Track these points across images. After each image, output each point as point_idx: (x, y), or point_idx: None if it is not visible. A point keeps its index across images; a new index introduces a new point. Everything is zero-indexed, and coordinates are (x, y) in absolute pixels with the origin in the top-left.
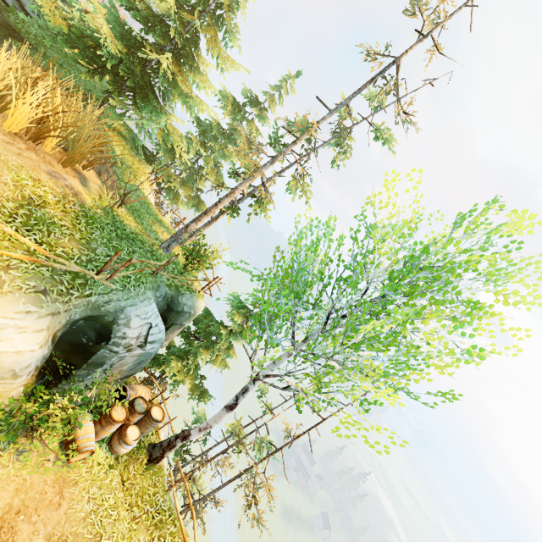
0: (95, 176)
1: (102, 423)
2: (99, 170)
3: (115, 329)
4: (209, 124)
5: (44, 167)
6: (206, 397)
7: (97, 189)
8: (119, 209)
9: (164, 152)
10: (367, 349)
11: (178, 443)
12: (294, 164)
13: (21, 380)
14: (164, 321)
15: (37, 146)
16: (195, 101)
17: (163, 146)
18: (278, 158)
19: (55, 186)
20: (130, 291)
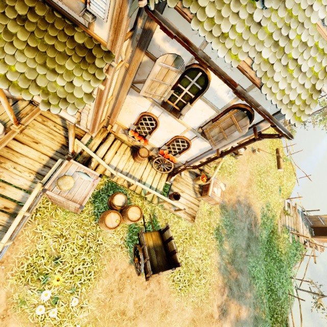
0: None
1: None
2: None
3: None
4: None
5: None
6: None
7: None
8: None
9: None
10: None
11: None
12: None
13: None
14: None
15: None
16: None
17: None
18: None
19: None
20: None
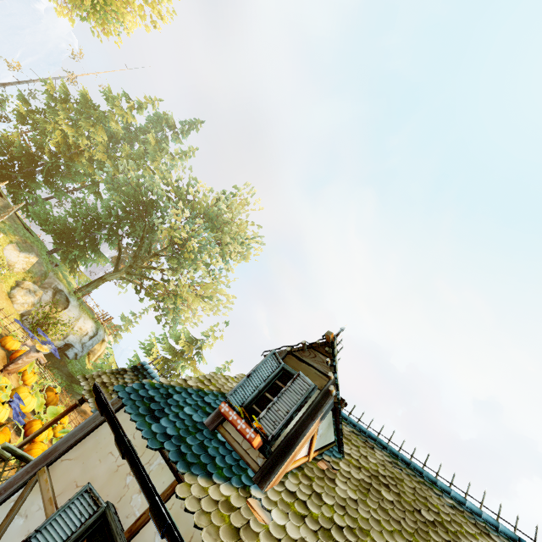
0: None
1: None
2: None
3: None
4: None
5: None
6: None
7: None
8: None
9: None
10: None
11: None
12: None
13: None
14: None
15: None
16: None
17: None
18: None
19: None
20: None
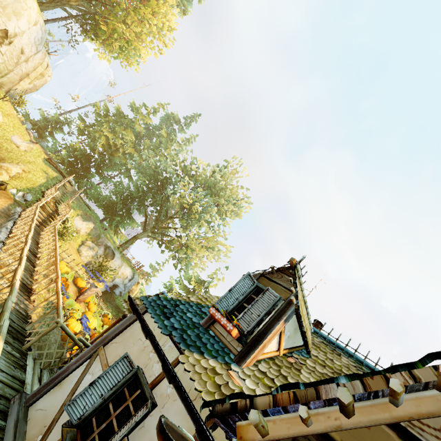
0: None
1: None
2: None
3: None
4: None
5: None
6: None
7: None
8: None
9: None
10: None
11: None
12: None
13: None
14: None
15: None
16: None
17: None
18: None
19: None
20: None
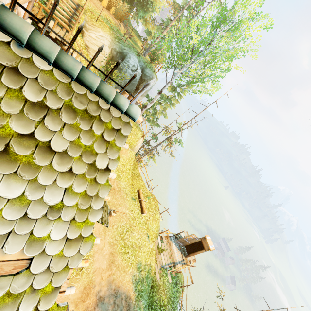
0: (123, 26)
1: (122, 93)
2: (124, 26)
3: (126, 58)
4: (167, 21)
5: (110, 16)
6: (157, 124)
7: (123, 29)
8: (130, 39)
9: (148, 36)
10: (203, 55)
11: (143, 109)
12: (195, 16)
13: (105, 59)
14: (142, 77)
15: (109, 12)
16: (158, 2)
17: (147, 32)
18: (184, 8)
19: (113, 21)
20: (131, 50)
